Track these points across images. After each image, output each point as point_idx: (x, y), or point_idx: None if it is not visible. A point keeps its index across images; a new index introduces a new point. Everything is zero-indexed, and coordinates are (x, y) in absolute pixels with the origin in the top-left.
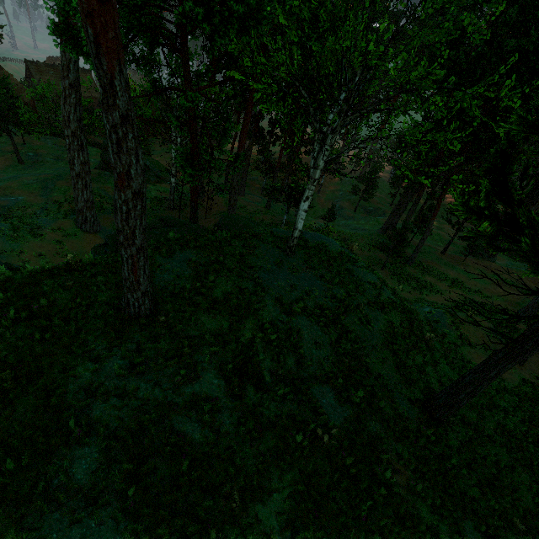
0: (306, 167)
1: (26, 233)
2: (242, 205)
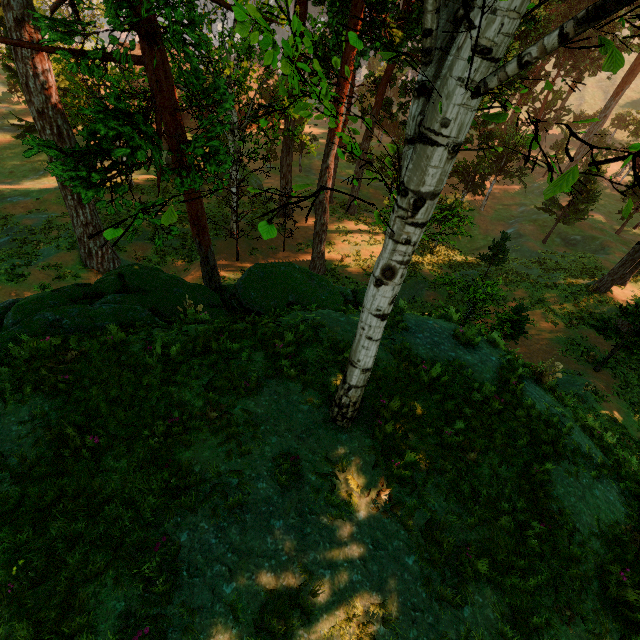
0: (463, 166)
1: (1, 272)
2: (345, 230)
